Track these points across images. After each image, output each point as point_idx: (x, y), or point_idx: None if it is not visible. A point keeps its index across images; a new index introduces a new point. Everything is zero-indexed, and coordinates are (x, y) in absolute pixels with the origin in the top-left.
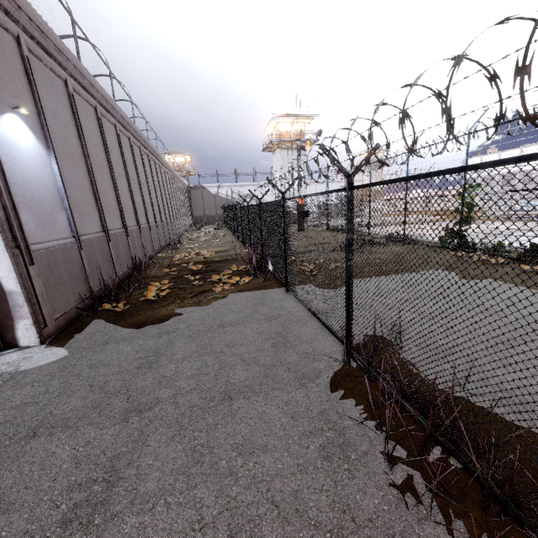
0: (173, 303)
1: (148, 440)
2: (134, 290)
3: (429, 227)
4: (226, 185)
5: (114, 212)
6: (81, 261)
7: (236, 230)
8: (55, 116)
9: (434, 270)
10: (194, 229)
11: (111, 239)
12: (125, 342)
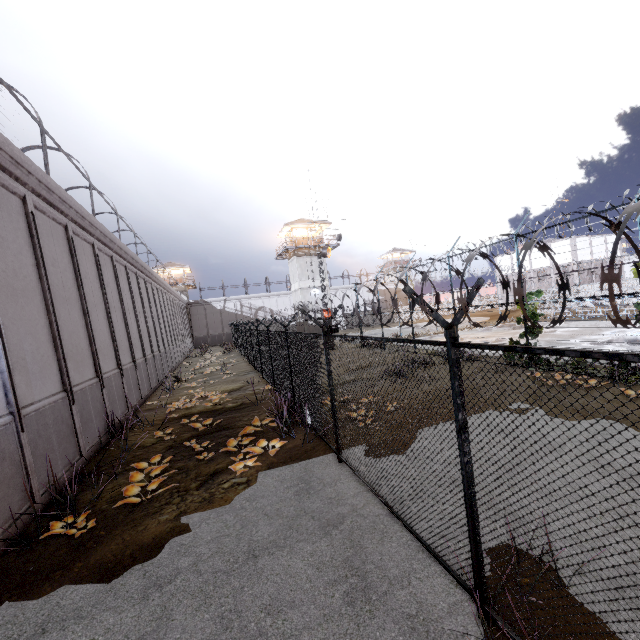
0: (169, 505)
1: None
2: (107, 479)
3: (479, 334)
4: (234, 298)
5: (84, 357)
6: (19, 449)
7: (251, 356)
8: (0, 243)
9: (518, 402)
10: (196, 356)
11: (76, 398)
12: (79, 624)
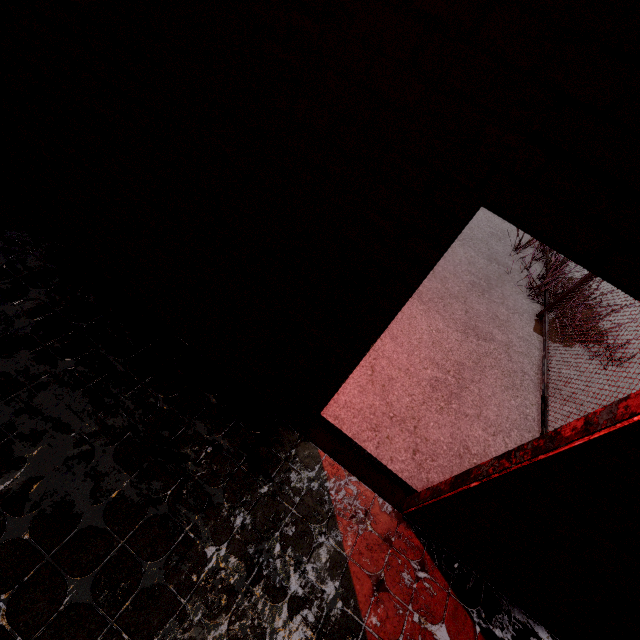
0: None
1: None
2: None
3: None
4: None
5: None
6: None
7: None
8: None
9: None
10: None
11: None
12: None
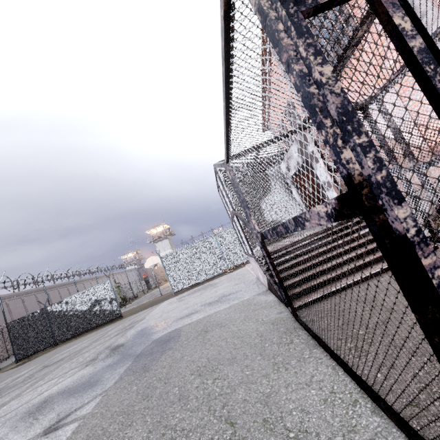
0: None
1: None
2: None
3: None
4: None
5: None
6: None
7: None
8: None
9: None
10: None
11: None
12: None
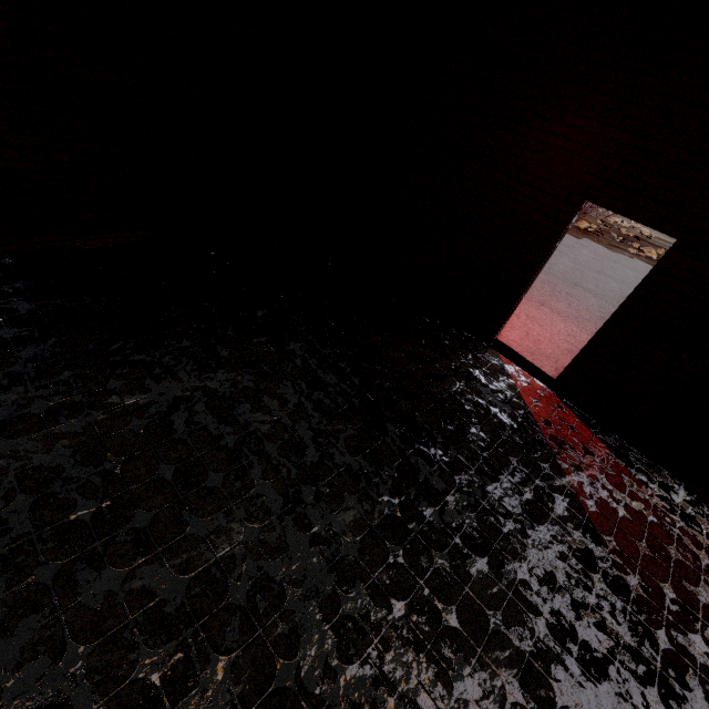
0: (591, 239)
1: (561, 258)
2: None
3: None
4: None
5: None
6: None
7: None
8: None
9: None
10: None
11: None
12: None
